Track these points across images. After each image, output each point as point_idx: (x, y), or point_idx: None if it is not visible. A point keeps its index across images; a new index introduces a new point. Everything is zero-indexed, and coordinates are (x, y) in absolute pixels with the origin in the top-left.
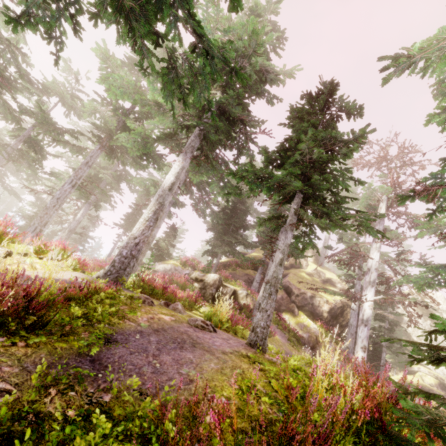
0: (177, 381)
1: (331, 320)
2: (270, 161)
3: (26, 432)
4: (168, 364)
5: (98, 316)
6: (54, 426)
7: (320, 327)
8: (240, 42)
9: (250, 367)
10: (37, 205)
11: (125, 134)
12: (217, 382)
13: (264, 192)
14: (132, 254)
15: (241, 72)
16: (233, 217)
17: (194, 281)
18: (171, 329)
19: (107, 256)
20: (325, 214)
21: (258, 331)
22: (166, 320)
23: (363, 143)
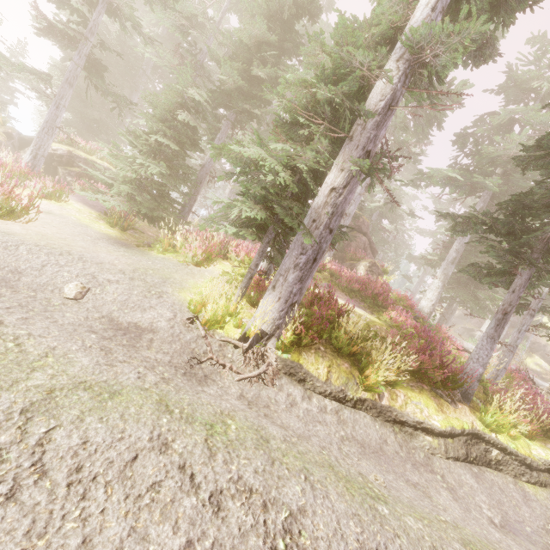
0: None
1: None
2: None
3: (549, 395)
4: None
5: None
6: None
7: (549, 366)
8: None
9: None
10: None
11: None
12: None
13: None
14: None
15: None
16: None
17: None
18: None
19: None
20: None
21: None
22: None
23: None
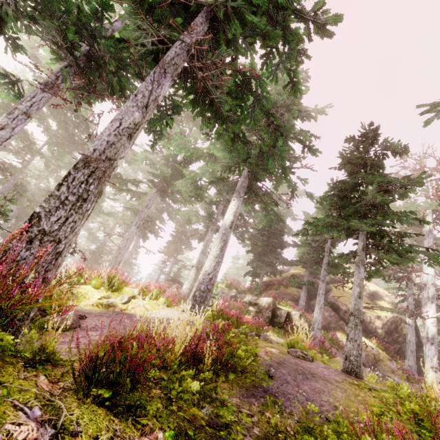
0: (326, 406)
1: (386, 337)
2: (332, 204)
3: None
4: (309, 392)
5: (250, 355)
6: (304, 436)
7: (376, 344)
8: (278, 96)
9: (366, 394)
10: (91, 239)
11: (182, 180)
12: (353, 407)
13: (335, 235)
14: (207, 288)
15: (314, 149)
16: (270, 237)
17: (248, 305)
18: (286, 361)
19: (155, 282)
20: (391, 249)
21: (352, 359)
22: (276, 353)
23: (420, 186)
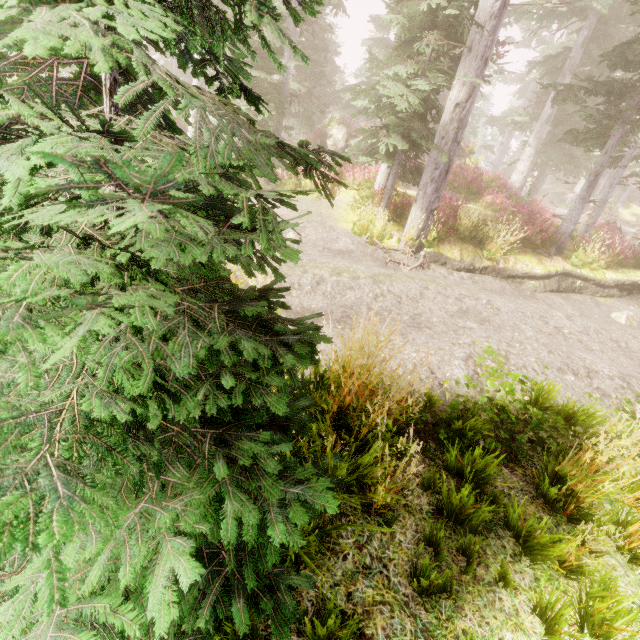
0: None
1: None
2: None
3: None
4: None
5: None
6: None
7: None
8: None
9: None
10: None
11: None
12: None
13: None
14: None
15: None
16: None
17: None
18: None
19: None
20: None
21: None
22: None
23: None
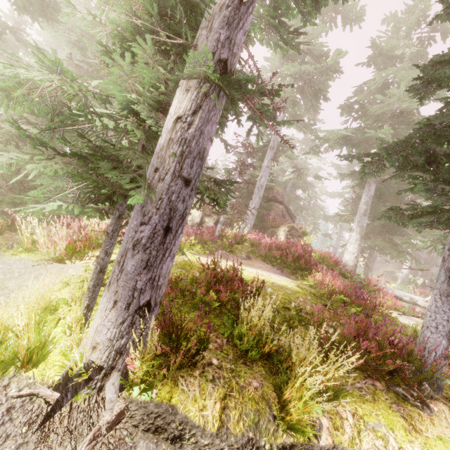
0: None
1: None
2: None
3: None
4: None
5: None
6: None
7: None
8: None
9: None
10: None
11: None
12: None
13: None
14: (406, 280)
15: None
16: None
17: None
18: None
19: None
20: None
21: None
22: None
23: None
